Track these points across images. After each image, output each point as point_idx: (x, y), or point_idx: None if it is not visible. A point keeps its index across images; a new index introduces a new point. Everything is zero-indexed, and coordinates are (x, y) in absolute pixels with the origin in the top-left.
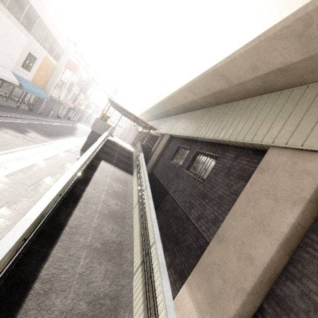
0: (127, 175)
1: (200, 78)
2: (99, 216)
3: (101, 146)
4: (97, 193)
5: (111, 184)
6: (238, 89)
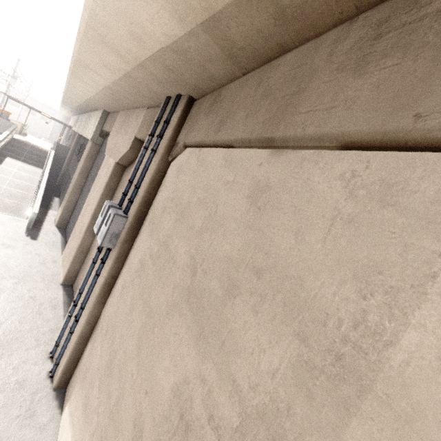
0: (38, 169)
1: (64, 95)
2: (8, 186)
3: (3, 145)
4: (5, 176)
5: (18, 173)
6: (85, 105)
